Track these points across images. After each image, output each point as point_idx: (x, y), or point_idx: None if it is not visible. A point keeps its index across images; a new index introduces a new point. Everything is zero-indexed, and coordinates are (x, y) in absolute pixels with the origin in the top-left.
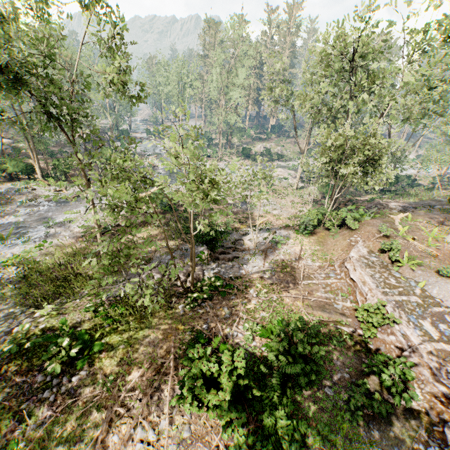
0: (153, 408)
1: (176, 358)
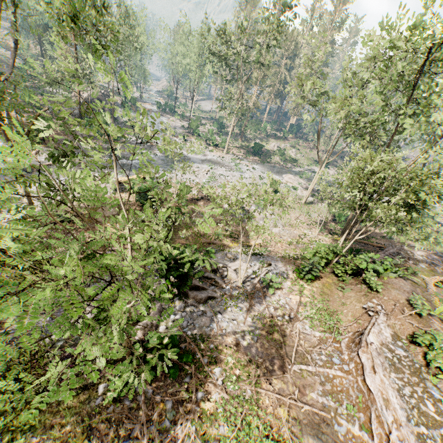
0: None
1: None
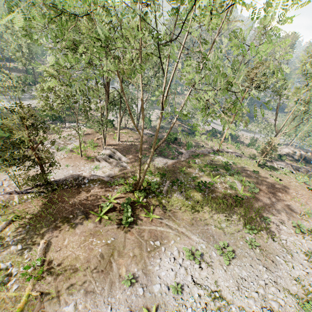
0: None
1: None
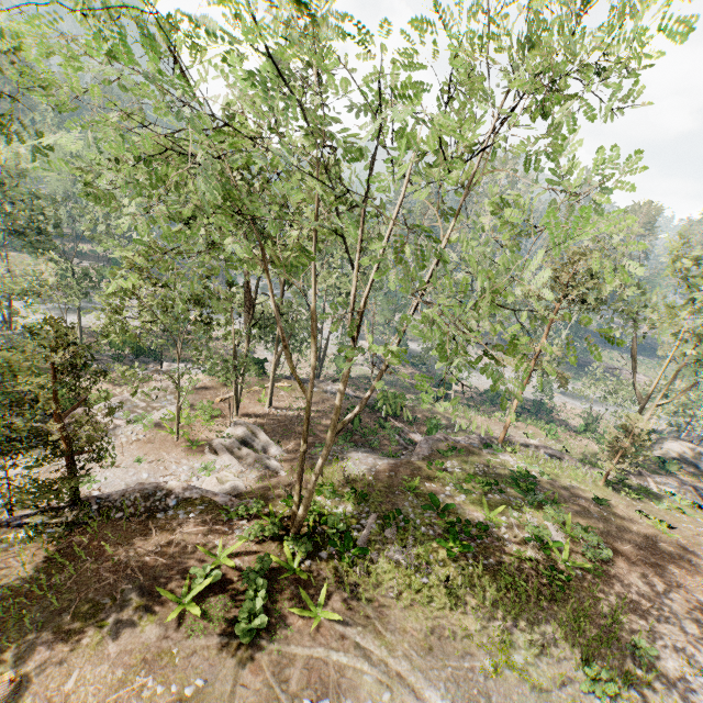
0: None
1: None
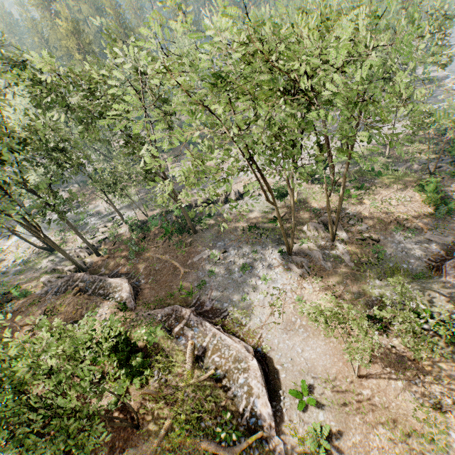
0: (399, 193)
1: (412, 187)
